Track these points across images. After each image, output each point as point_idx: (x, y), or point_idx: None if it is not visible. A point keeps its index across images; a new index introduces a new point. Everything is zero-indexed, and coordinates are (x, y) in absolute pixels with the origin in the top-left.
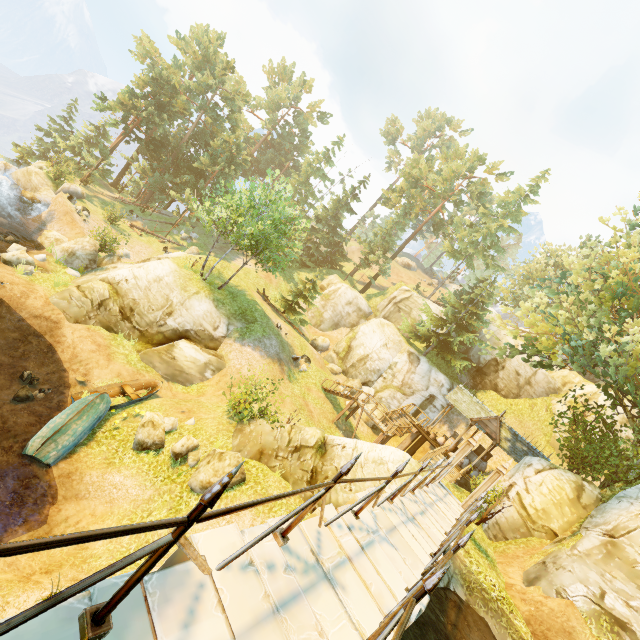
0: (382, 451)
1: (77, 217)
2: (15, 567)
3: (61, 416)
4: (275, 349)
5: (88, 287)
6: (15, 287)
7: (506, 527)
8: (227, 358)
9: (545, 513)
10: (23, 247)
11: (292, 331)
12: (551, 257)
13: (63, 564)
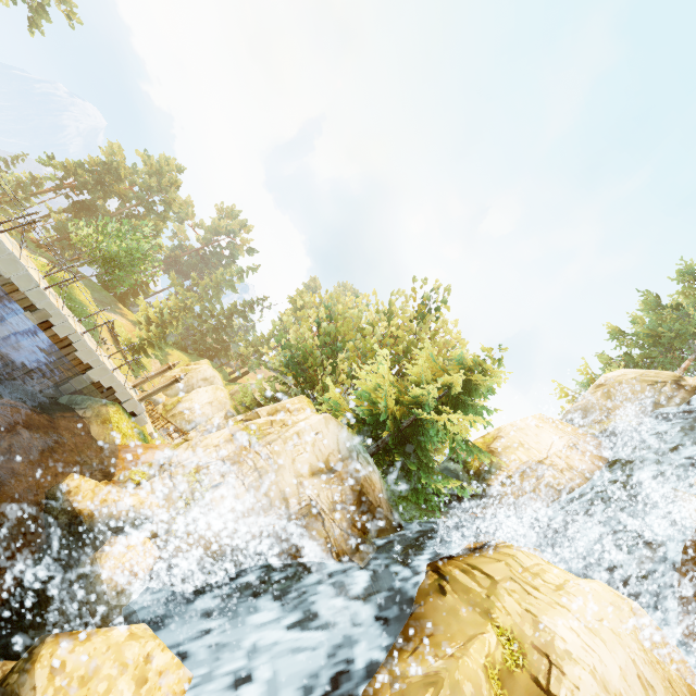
0: None
1: None
2: None
3: None
4: None
5: None
6: None
7: None
8: None
9: None
10: None
11: (119, 355)
12: None
13: None
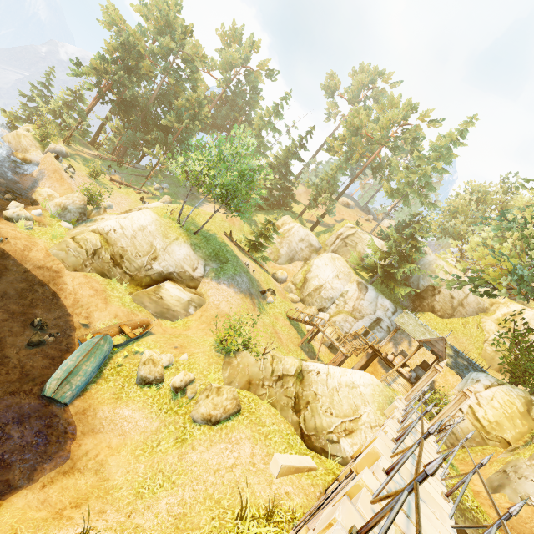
0: (352, 375)
1: (64, 174)
2: (48, 504)
3: (72, 359)
4: (246, 285)
5: (82, 238)
6: (18, 241)
7: (462, 437)
8: (206, 295)
9: (498, 425)
10: (21, 204)
11: (257, 268)
12: (474, 193)
13: (89, 497)
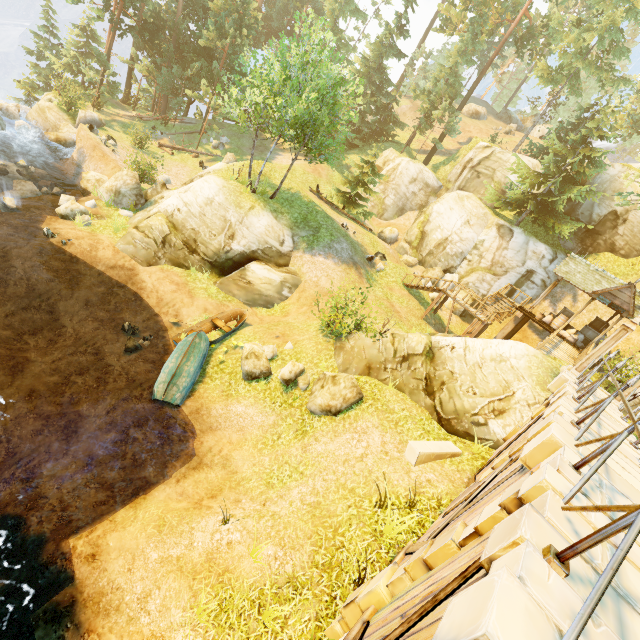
0: (499, 347)
1: (106, 149)
2: (186, 496)
3: (171, 361)
4: (347, 253)
5: (146, 226)
6: (82, 242)
7: None
8: (301, 272)
9: None
10: (71, 197)
11: (359, 228)
12: None
13: (222, 488)
